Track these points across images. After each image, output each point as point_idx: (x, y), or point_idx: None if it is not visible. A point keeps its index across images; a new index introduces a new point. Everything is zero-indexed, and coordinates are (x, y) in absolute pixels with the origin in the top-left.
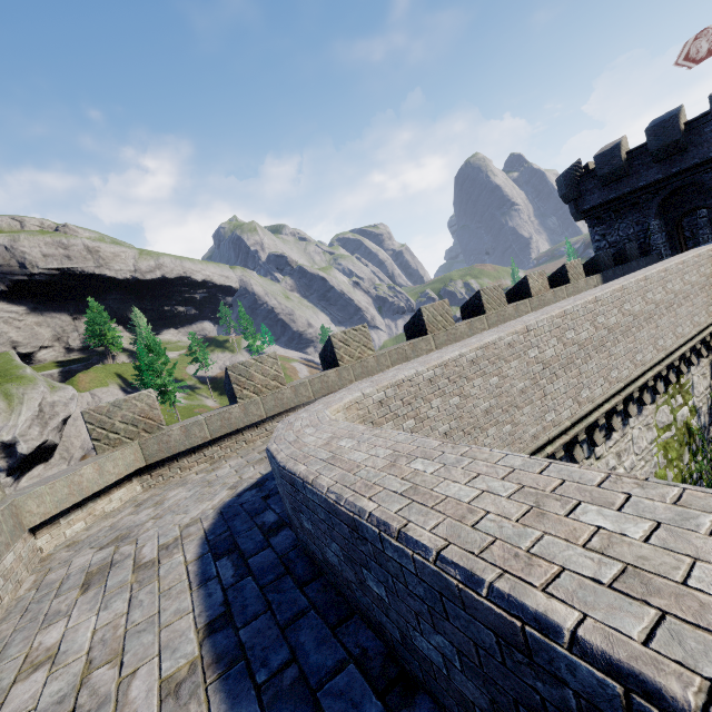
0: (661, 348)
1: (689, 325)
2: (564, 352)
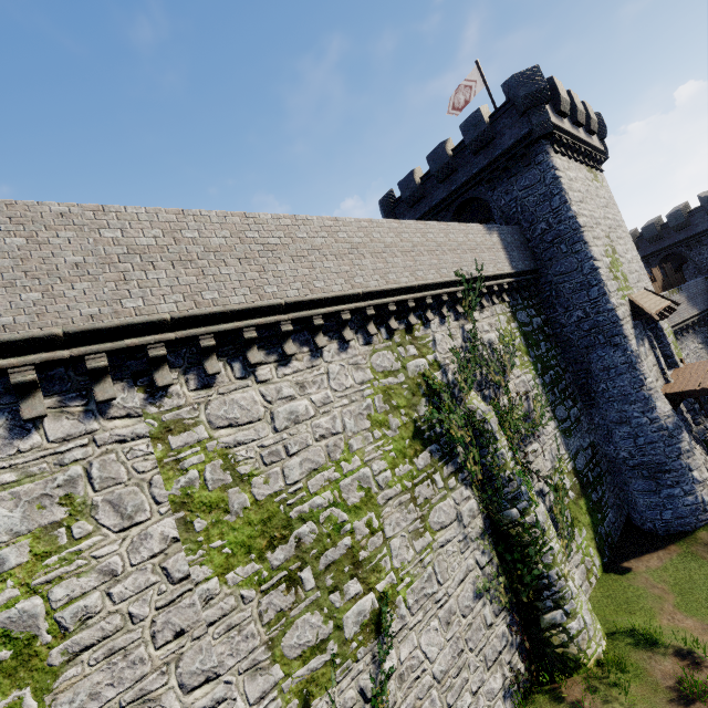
0: (359, 285)
1: (408, 276)
2: (176, 247)
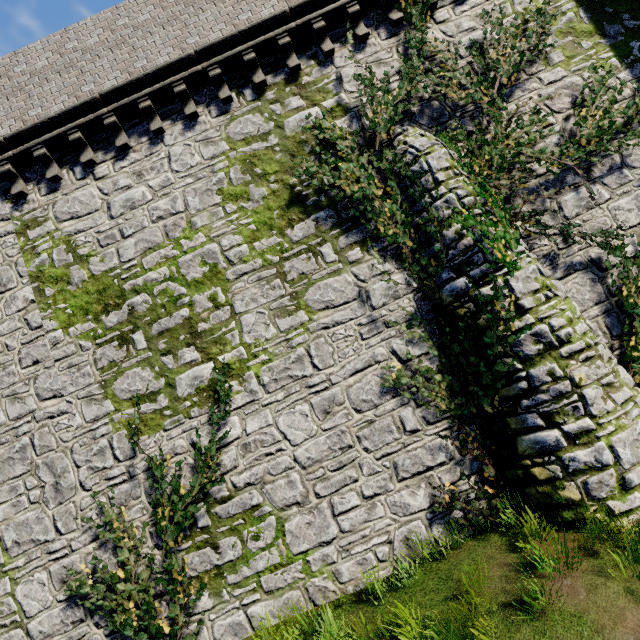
0: (194, 46)
1: (274, 4)
2: (9, 84)
